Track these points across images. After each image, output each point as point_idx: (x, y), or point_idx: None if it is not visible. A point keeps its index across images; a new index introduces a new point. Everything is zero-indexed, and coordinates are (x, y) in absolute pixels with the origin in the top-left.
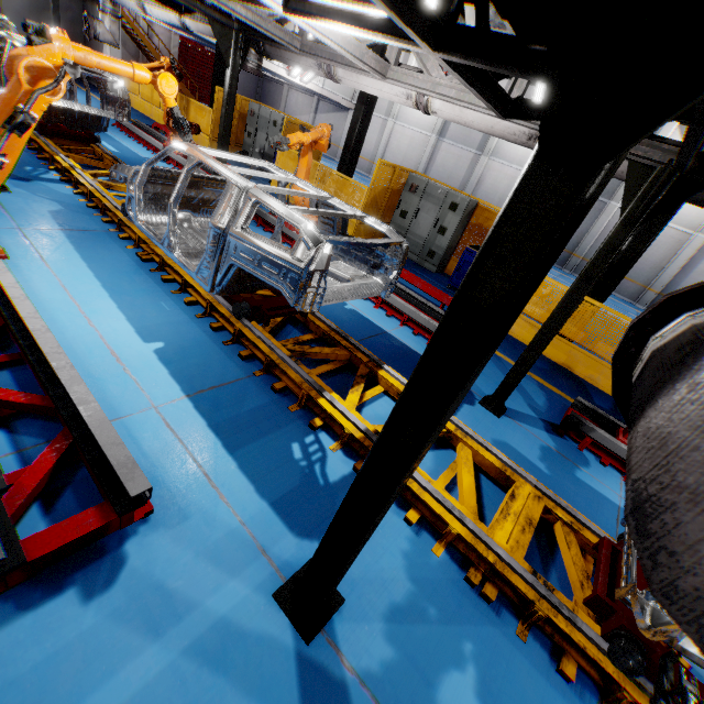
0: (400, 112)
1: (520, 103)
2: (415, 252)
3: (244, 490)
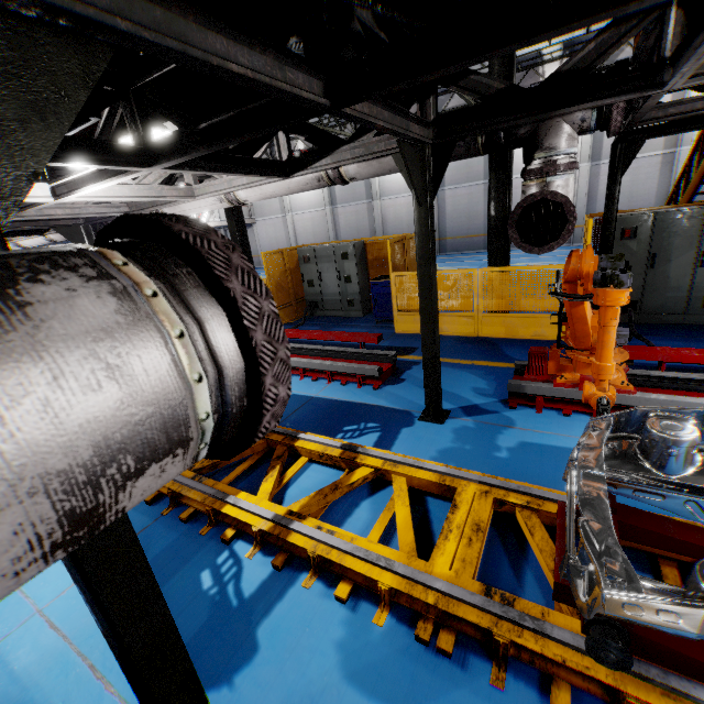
0: (292, 205)
1: (292, 160)
2: (337, 308)
3: None
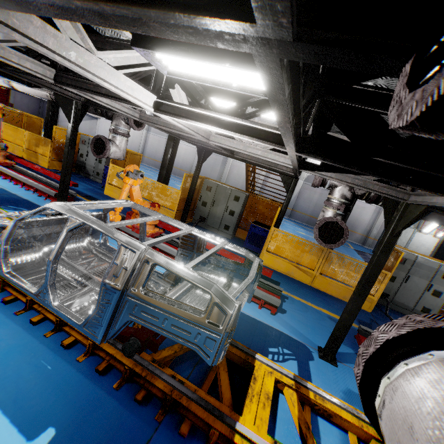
0: None
1: None
2: (91, 174)
3: None
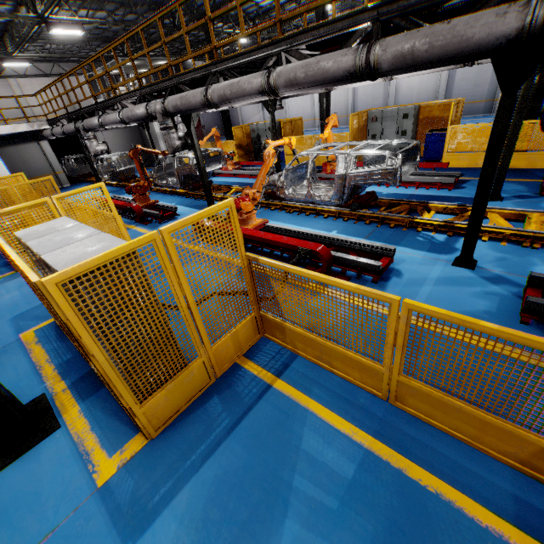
0: None
1: None
2: None
3: (414, 251)
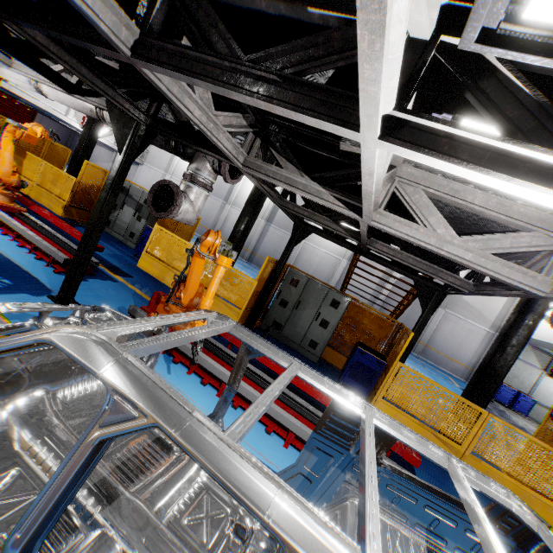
0: (175, 171)
1: (77, 86)
2: (121, 234)
3: None
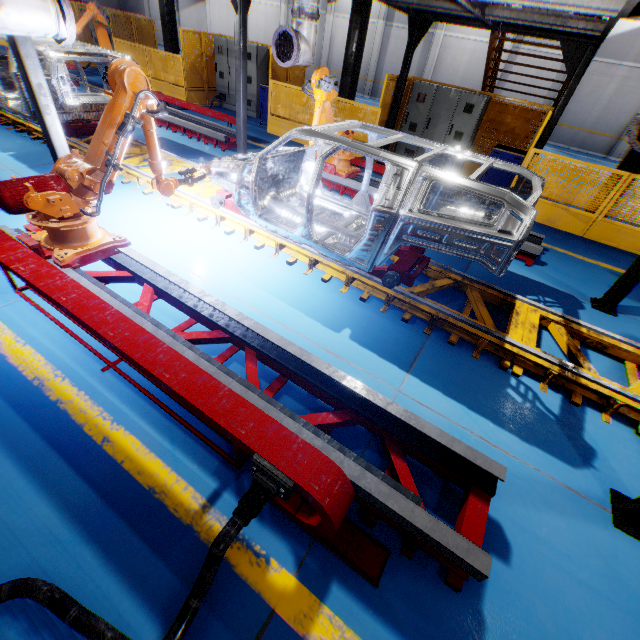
0: None
1: None
2: None
3: None
